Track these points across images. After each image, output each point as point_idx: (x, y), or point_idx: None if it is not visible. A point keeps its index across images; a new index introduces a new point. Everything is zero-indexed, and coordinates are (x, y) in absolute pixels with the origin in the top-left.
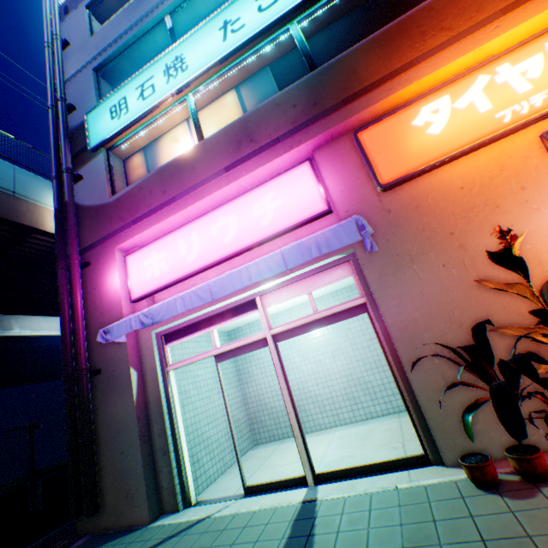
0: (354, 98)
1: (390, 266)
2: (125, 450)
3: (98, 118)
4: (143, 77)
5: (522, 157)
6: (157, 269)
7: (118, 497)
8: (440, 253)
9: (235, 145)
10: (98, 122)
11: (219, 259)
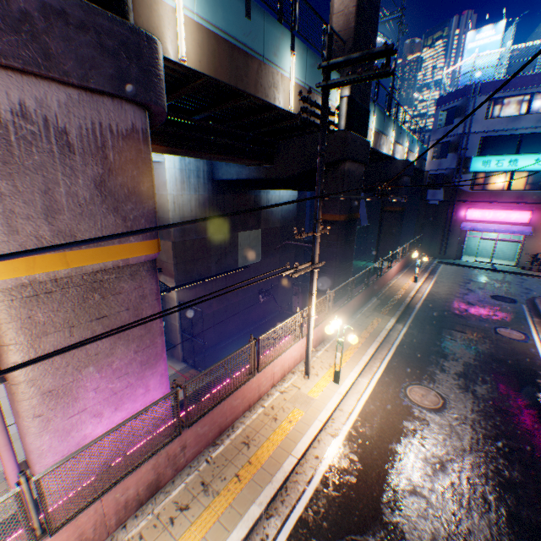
0: None
1: (531, 238)
2: (452, 248)
3: (475, 162)
4: (499, 158)
5: None
6: (476, 216)
7: (447, 254)
8: None
9: (515, 198)
10: (475, 163)
11: (495, 221)
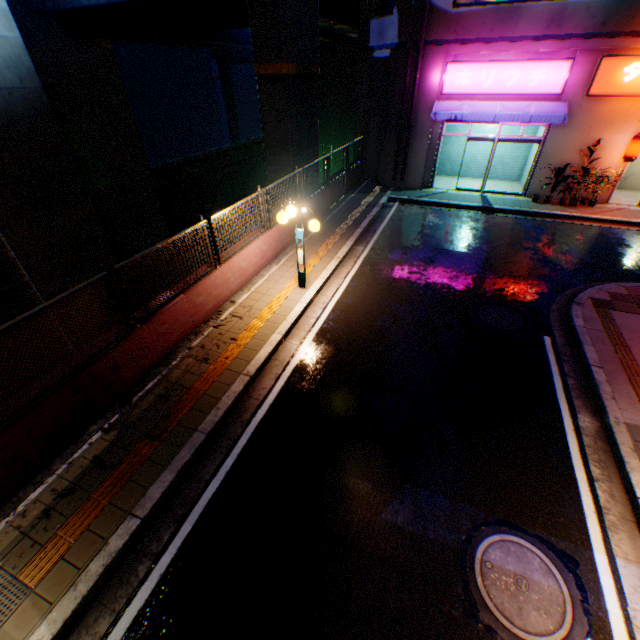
0: (618, 37)
1: (560, 132)
2: (416, 164)
3: None
4: None
5: (637, 110)
6: (462, 83)
7: (408, 179)
8: (579, 135)
9: (547, 24)
10: None
11: (498, 94)
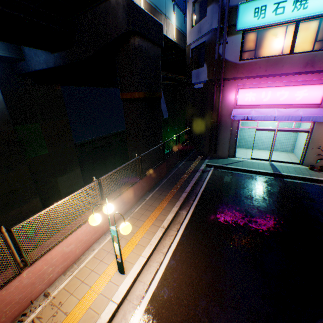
0: None
1: None
2: (223, 143)
3: (245, 11)
4: None
5: None
6: (249, 99)
7: (219, 152)
8: None
9: (304, 65)
10: (245, 14)
11: (274, 104)
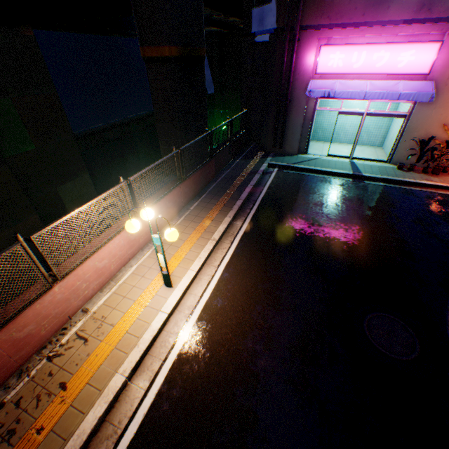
0: None
1: (425, 108)
2: (293, 134)
3: None
4: None
5: None
6: (335, 63)
7: (286, 146)
8: (444, 110)
9: (418, 7)
10: None
11: (368, 74)
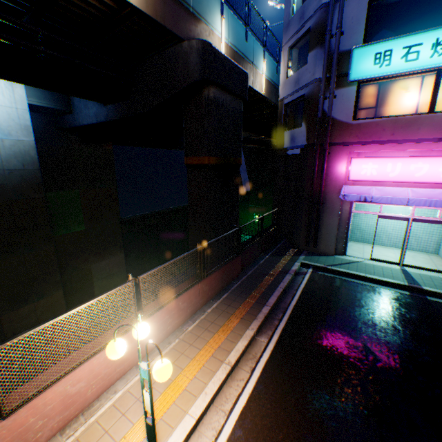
0: None
1: None
2: (328, 233)
3: (361, 57)
4: (412, 39)
5: None
6: (368, 172)
7: (320, 245)
8: None
9: None
10: (361, 60)
11: (407, 182)
